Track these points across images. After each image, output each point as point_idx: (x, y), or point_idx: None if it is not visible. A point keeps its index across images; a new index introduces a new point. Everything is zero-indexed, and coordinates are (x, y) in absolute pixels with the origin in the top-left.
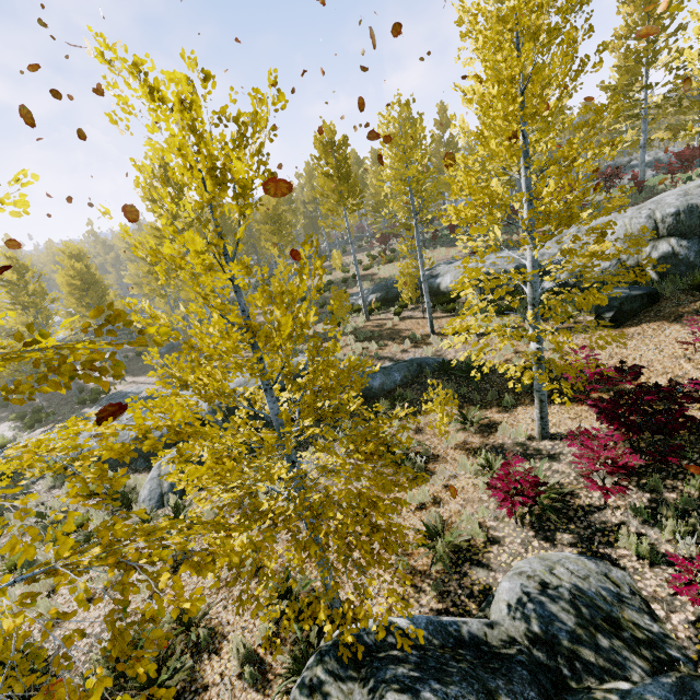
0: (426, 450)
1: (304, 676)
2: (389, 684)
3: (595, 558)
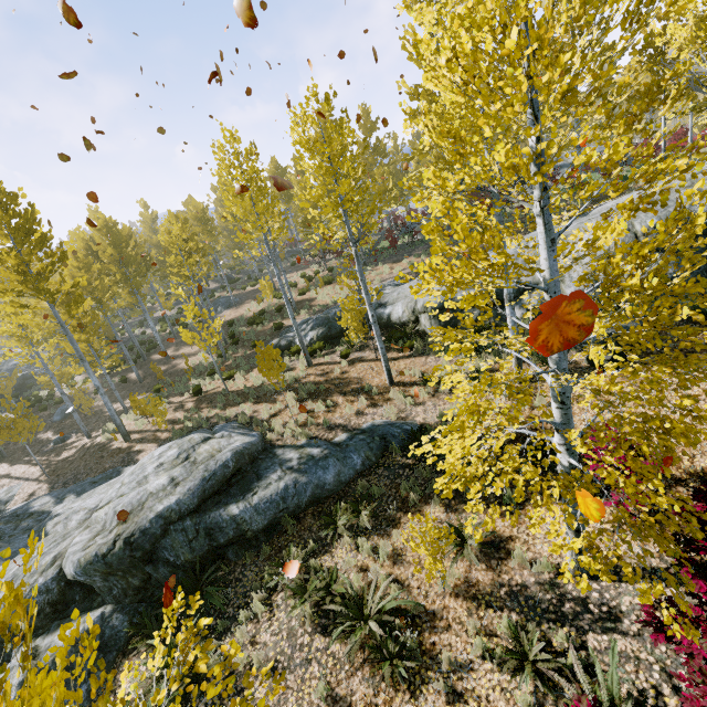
0: (414, 606)
1: None
2: None
3: None
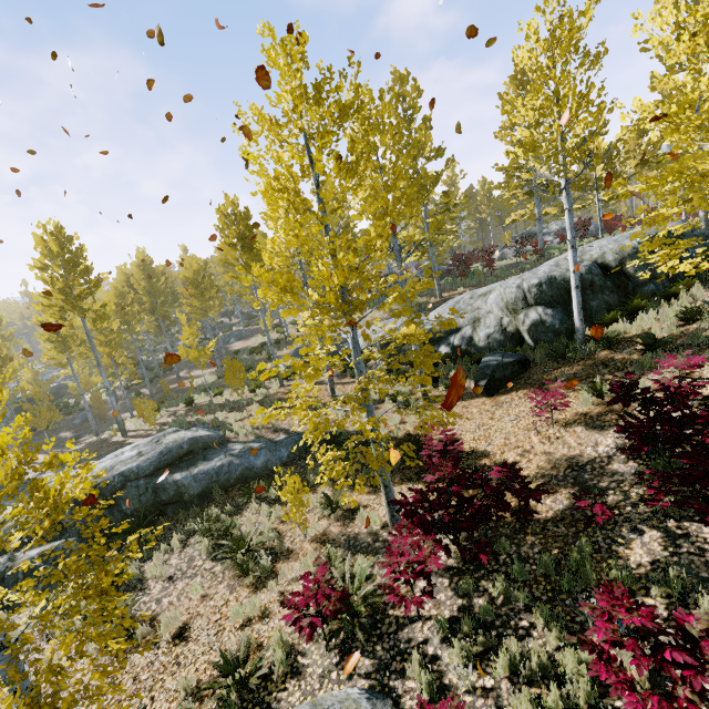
0: (280, 544)
1: None
2: None
3: (379, 696)
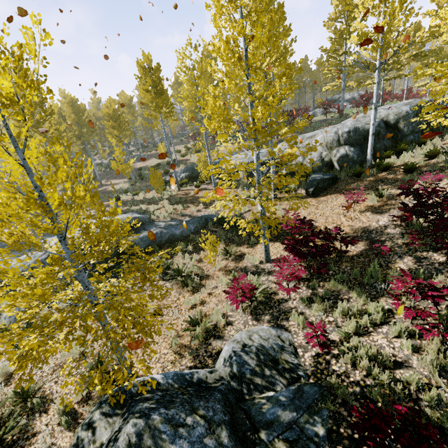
0: (202, 272)
1: (87, 418)
2: (134, 414)
3: (277, 328)
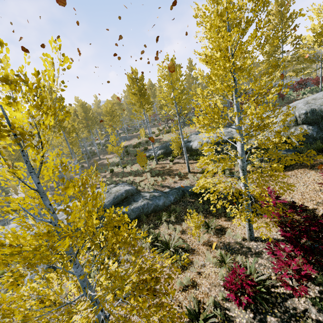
0: (187, 246)
1: None
2: None
3: None
